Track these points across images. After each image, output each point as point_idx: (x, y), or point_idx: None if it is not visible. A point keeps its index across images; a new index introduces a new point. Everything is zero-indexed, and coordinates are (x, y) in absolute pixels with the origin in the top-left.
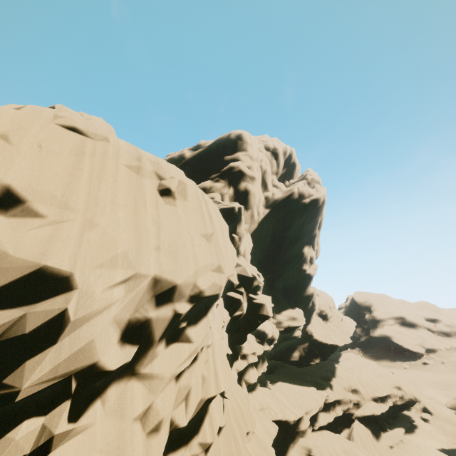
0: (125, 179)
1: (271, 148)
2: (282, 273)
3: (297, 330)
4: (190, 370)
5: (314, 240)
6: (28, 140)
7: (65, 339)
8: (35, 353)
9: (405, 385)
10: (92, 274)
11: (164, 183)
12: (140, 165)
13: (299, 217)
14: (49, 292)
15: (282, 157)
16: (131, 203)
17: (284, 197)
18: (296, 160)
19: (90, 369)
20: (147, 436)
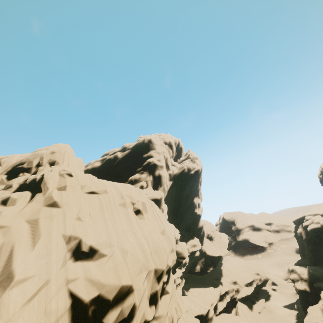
0: (122, 214)
1: (168, 142)
2: (183, 217)
3: (197, 251)
4: (170, 307)
5: (198, 192)
6: (86, 214)
7: (137, 313)
8: (129, 322)
9: (260, 271)
10: (137, 280)
11: (136, 206)
12: (124, 202)
13: (189, 182)
14: (126, 294)
15: (174, 146)
16: (129, 228)
17: (180, 172)
18: (182, 146)
19: (143, 322)
20: None
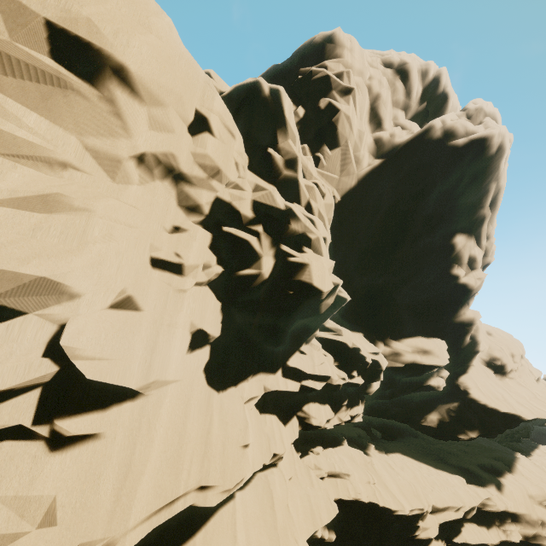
0: None
1: (396, 63)
2: (409, 276)
3: (436, 376)
4: None
5: (480, 228)
6: None
7: None
8: None
9: None
10: None
11: None
12: None
13: (444, 176)
14: None
15: (418, 80)
16: None
17: (413, 136)
18: (448, 88)
19: None
20: None
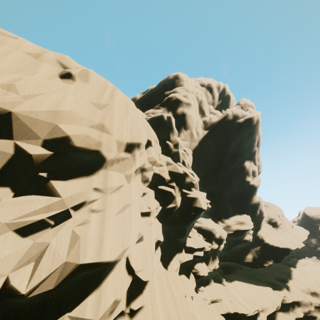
0: (17, 57)
1: (206, 84)
2: (227, 184)
3: (247, 234)
4: (54, 229)
5: (254, 156)
6: None
7: None
8: None
9: None
10: None
11: (67, 70)
12: (40, 53)
13: (236, 135)
14: None
15: (216, 91)
16: (11, 70)
17: (220, 119)
18: (229, 93)
19: None
20: None
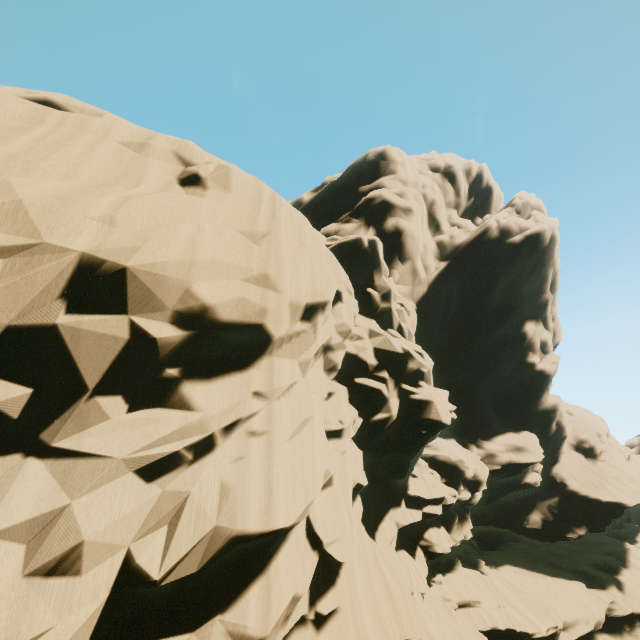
0: (108, 154)
1: (442, 167)
2: (487, 370)
3: (531, 472)
4: (193, 468)
5: (545, 311)
6: None
7: None
8: None
9: None
10: None
11: (191, 169)
12: (145, 142)
13: (506, 270)
14: None
15: (463, 179)
16: (104, 180)
17: (472, 237)
18: (490, 182)
19: None
20: (29, 582)
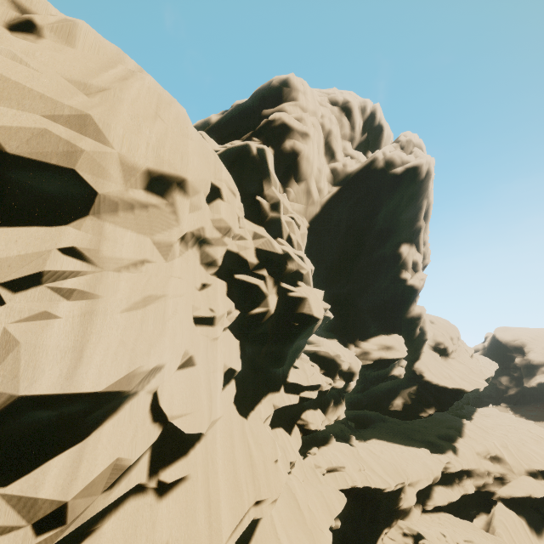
0: None
1: (340, 102)
2: (368, 283)
3: (397, 367)
4: None
5: (418, 237)
6: None
7: None
8: None
9: None
10: None
11: (26, 15)
12: None
13: (389, 198)
14: None
15: (359, 115)
16: None
17: (361, 166)
18: (382, 121)
19: None
20: None
